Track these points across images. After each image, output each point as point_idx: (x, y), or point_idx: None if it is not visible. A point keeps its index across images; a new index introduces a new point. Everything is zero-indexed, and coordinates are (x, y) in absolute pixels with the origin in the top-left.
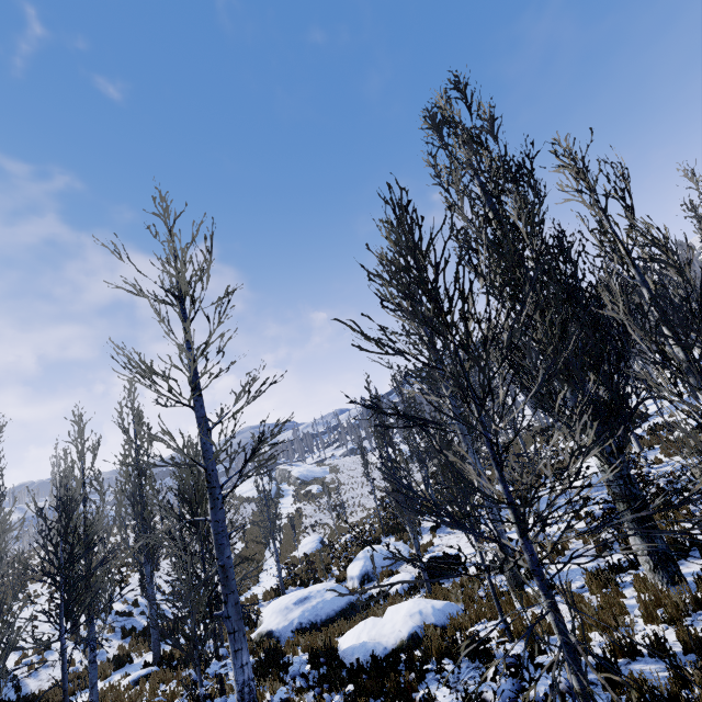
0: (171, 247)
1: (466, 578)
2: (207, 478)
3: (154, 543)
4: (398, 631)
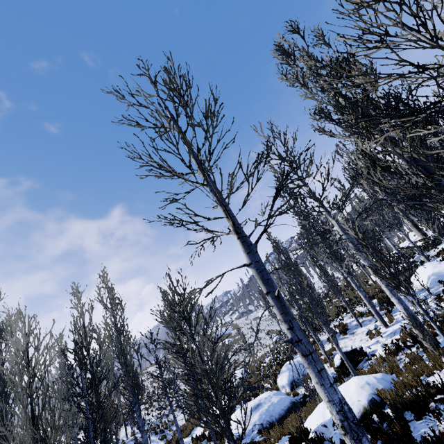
0: (163, 79)
1: (380, 359)
2: (237, 230)
3: (137, 384)
4: (357, 401)
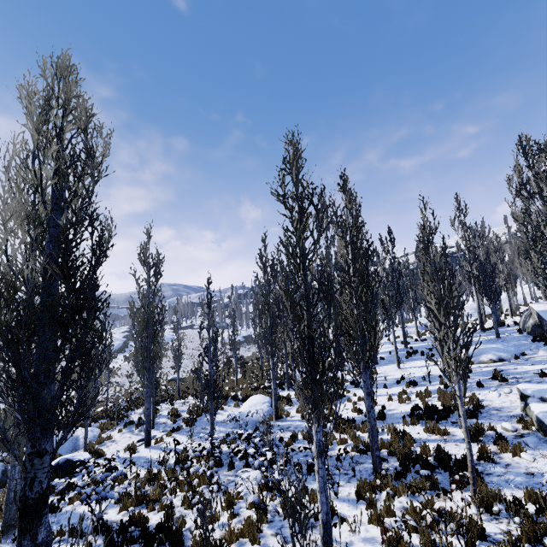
0: None
1: None
2: None
3: None
4: None
